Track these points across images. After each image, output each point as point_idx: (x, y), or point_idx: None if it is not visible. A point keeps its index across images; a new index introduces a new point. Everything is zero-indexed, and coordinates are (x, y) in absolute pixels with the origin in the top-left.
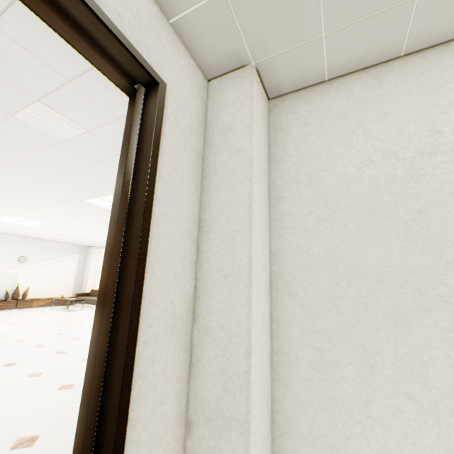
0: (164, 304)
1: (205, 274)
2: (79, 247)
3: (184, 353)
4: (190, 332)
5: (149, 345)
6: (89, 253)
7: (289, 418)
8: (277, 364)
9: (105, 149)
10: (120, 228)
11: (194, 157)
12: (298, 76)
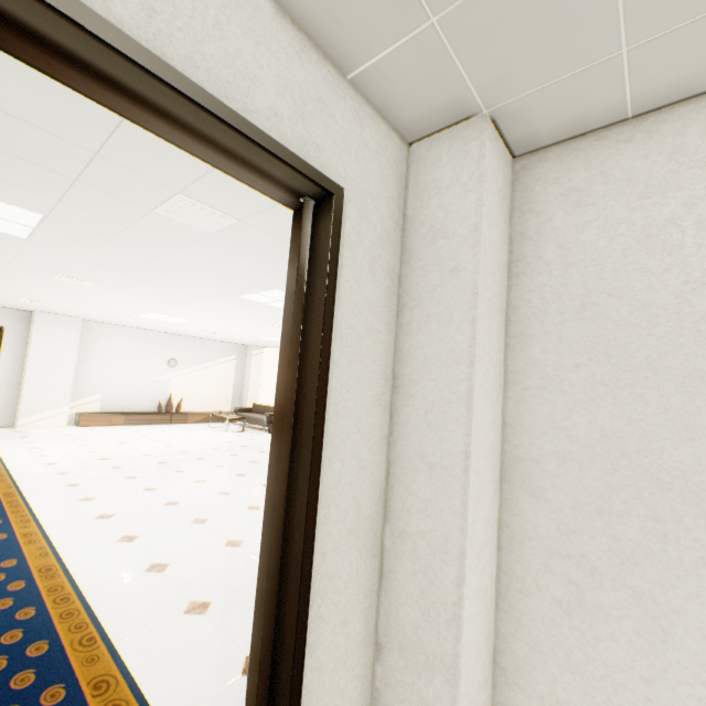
0: (346, 503)
1: (401, 457)
2: (235, 346)
3: (373, 560)
4: (380, 532)
5: (328, 557)
6: (247, 355)
7: (520, 666)
8: (506, 588)
9: (263, 239)
10: (288, 411)
11: (385, 283)
12: (570, 118)
